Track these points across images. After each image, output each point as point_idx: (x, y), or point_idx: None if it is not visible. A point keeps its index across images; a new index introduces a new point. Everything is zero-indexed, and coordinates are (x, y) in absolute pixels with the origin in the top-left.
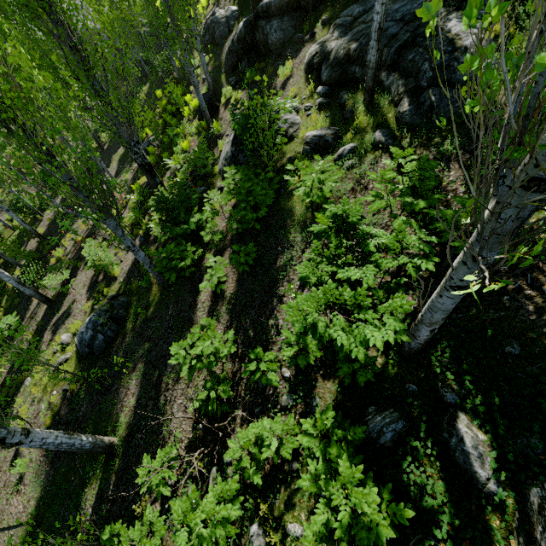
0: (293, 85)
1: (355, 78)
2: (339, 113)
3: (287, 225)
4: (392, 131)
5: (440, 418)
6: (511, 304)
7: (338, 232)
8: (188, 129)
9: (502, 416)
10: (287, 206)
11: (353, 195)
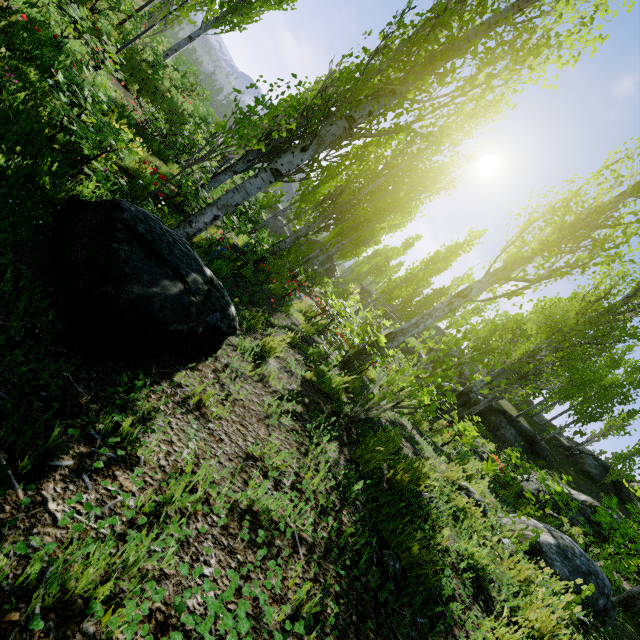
0: None
1: None
2: None
3: None
4: None
5: None
6: None
7: None
8: None
9: None
10: None
11: None
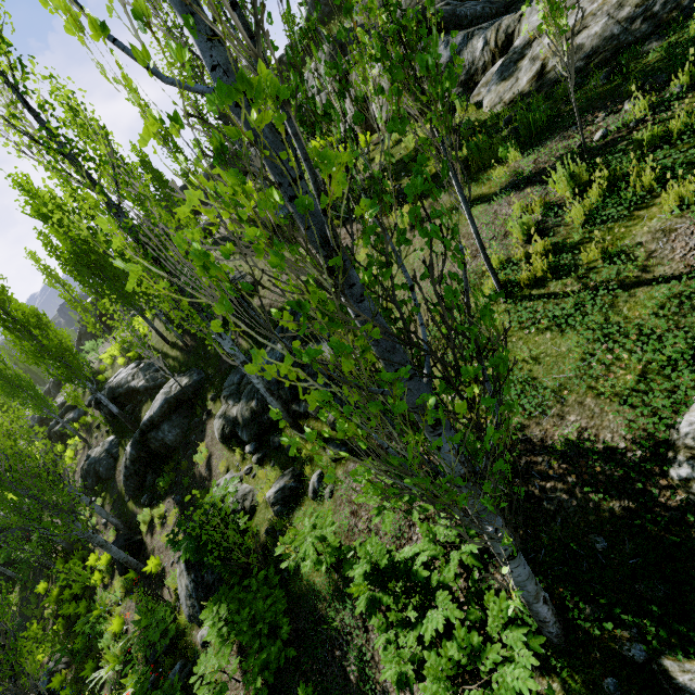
0: (219, 460)
1: (272, 421)
2: (281, 455)
3: (322, 612)
4: (338, 439)
5: (664, 691)
6: (553, 505)
7: (383, 585)
8: (109, 598)
9: (678, 620)
10: (304, 587)
11: (358, 518)
